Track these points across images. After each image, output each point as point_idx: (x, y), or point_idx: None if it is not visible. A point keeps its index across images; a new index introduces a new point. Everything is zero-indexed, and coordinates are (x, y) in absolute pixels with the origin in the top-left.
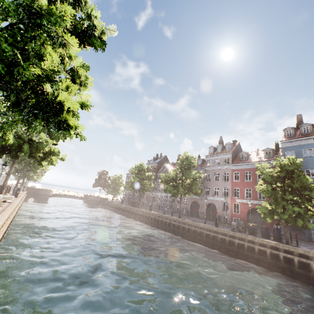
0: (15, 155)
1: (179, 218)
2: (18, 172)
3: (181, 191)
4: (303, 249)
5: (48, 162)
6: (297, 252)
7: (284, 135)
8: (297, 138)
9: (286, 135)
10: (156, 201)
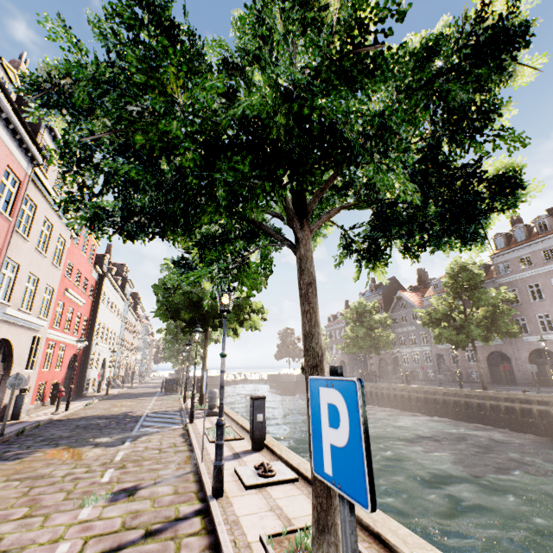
0: (212, 325)
1: (484, 389)
2: (176, 355)
3: (475, 334)
4: None
5: (250, 326)
6: None
7: None
8: None
9: None
10: (402, 365)
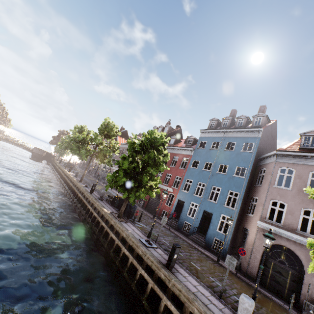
0: None
1: (79, 181)
2: None
3: (83, 153)
4: (115, 220)
5: None
6: (111, 223)
7: (208, 126)
8: (213, 129)
9: (209, 126)
10: (99, 170)
